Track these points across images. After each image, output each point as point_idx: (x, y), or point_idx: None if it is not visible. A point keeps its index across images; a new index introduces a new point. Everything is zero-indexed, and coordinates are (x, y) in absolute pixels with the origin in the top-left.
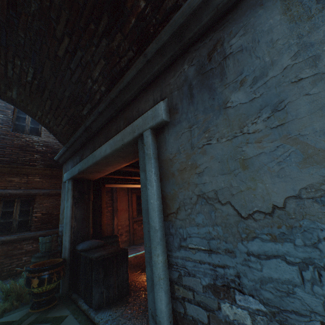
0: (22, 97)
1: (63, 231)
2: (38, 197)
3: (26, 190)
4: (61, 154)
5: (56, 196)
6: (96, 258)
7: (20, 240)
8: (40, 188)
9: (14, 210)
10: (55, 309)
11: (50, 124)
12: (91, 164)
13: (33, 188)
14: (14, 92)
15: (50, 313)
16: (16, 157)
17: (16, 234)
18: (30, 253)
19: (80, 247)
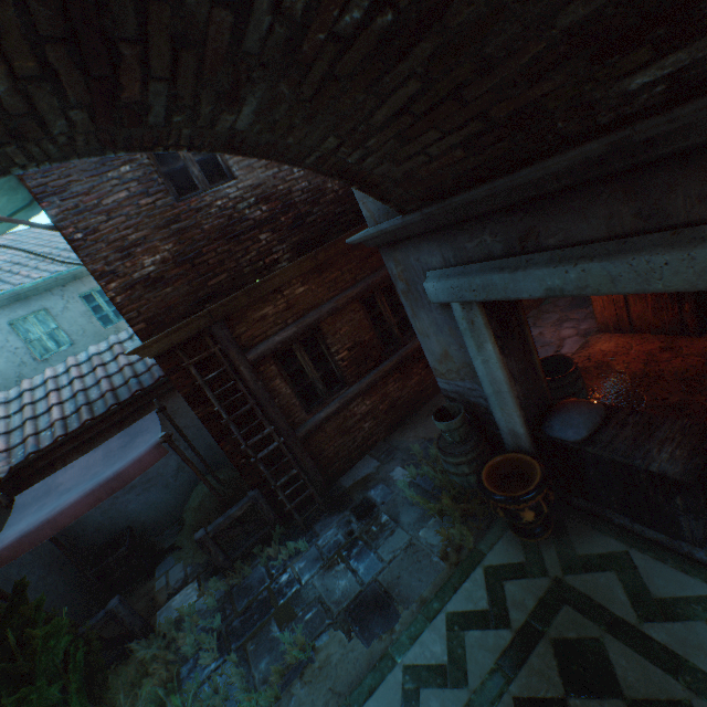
0: (275, 113)
1: (465, 394)
2: (323, 325)
3: (298, 322)
4: (388, 231)
5: (348, 306)
6: (692, 481)
7: (345, 406)
8: (315, 304)
9: (304, 366)
10: (572, 535)
11: (363, 163)
12: (679, 289)
13: (304, 312)
14: (247, 109)
15: (576, 546)
16: (233, 263)
17: (335, 401)
18: (368, 415)
19: (572, 436)
